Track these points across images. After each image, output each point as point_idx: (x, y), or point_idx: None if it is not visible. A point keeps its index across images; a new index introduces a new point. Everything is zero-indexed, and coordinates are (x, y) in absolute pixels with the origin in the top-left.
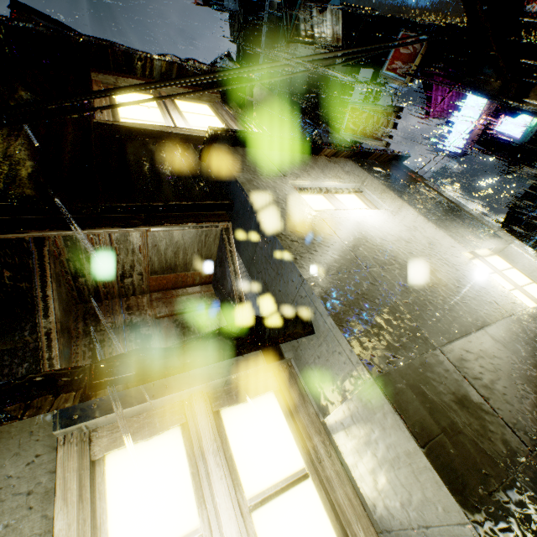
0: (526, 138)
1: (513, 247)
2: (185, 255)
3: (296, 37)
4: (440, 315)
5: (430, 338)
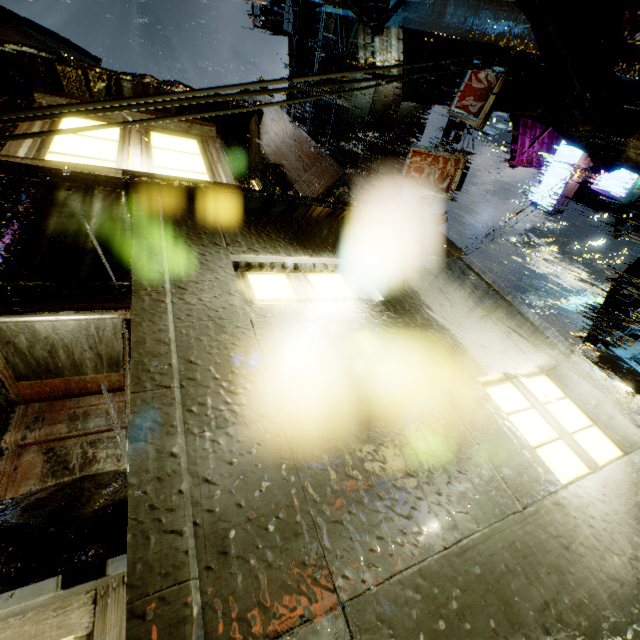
0: (633, 197)
1: (568, 364)
2: (71, 354)
3: (353, 65)
4: (382, 517)
5: (334, 578)
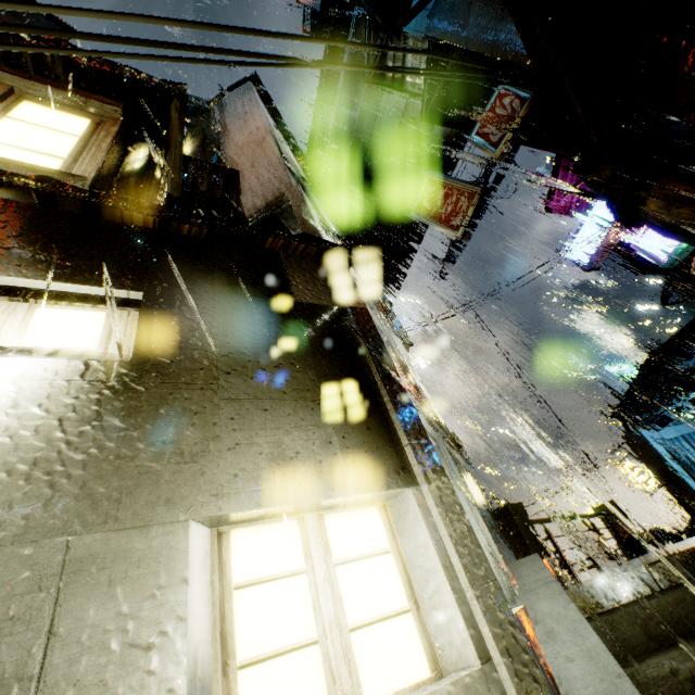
0: (674, 262)
1: (414, 495)
2: None
3: (379, 77)
4: None
5: None
